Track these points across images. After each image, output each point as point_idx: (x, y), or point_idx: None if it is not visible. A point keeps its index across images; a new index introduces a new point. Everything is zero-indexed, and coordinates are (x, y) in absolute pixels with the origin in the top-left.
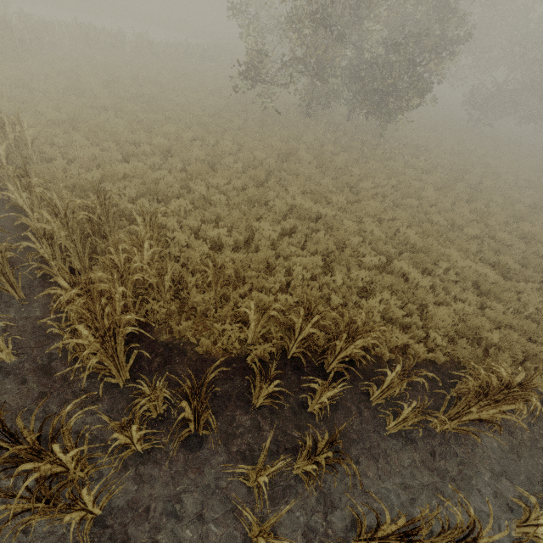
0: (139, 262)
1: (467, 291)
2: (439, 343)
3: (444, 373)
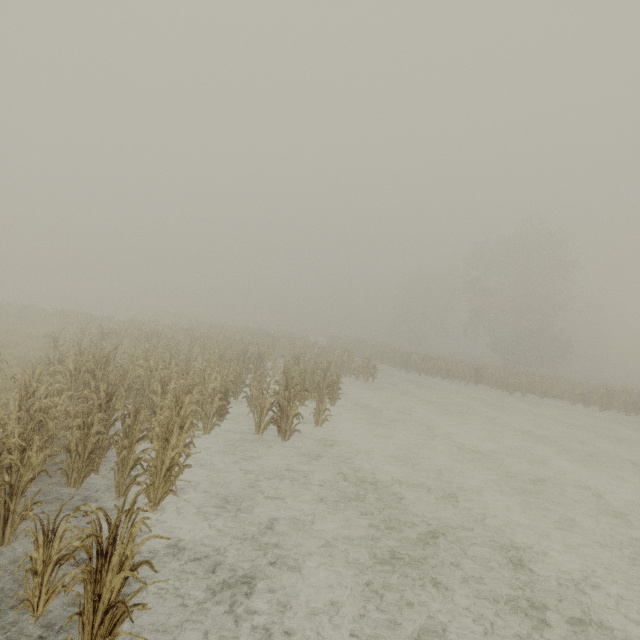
0: None
1: None
2: None
3: None
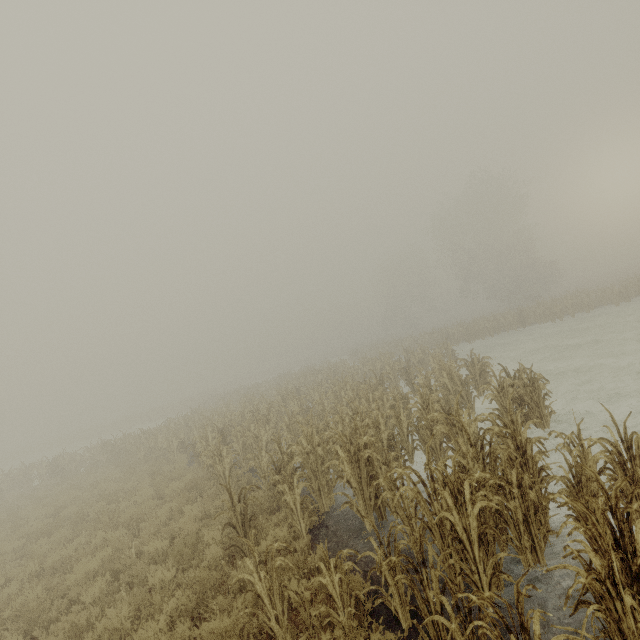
0: None
1: None
2: None
3: None
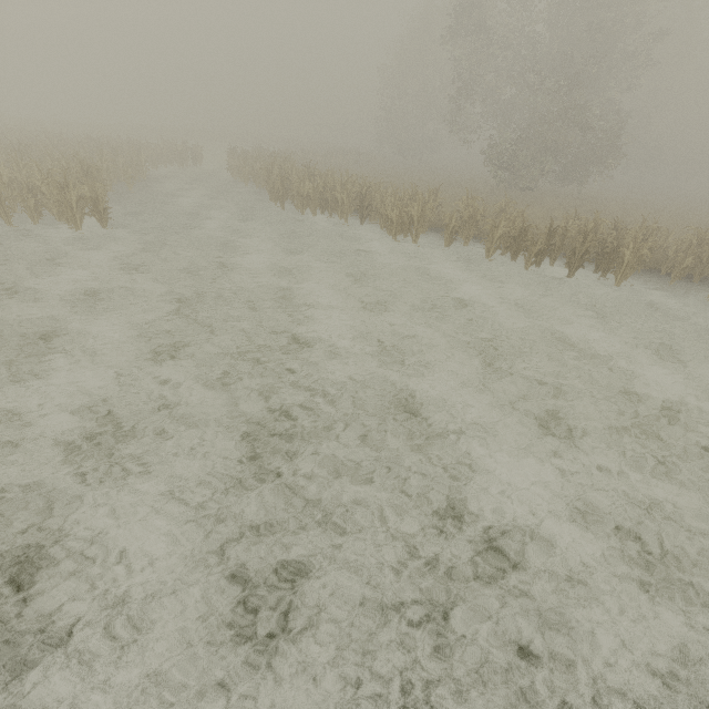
0: (663, 246)
1: None
2: None
3: None
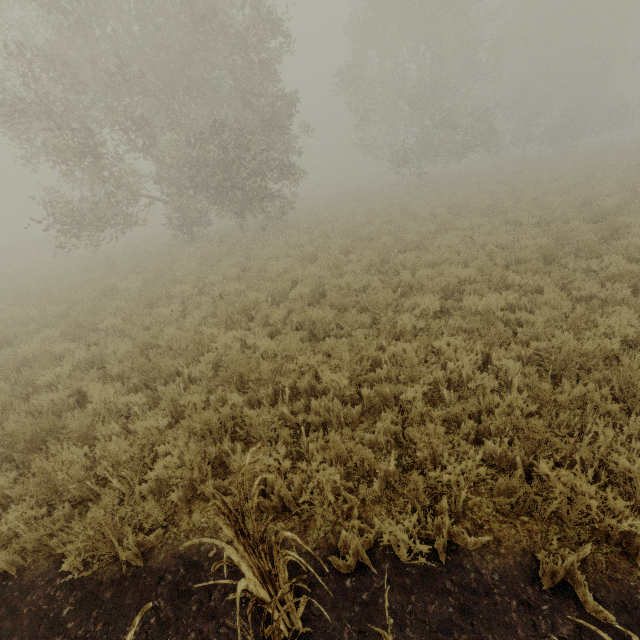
0: None
1: (221, 387)
2: (2, 530)
3: (6, 599)
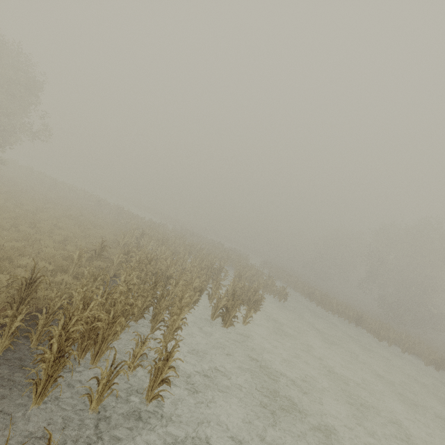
0: None
1: None
2: None
3: None
